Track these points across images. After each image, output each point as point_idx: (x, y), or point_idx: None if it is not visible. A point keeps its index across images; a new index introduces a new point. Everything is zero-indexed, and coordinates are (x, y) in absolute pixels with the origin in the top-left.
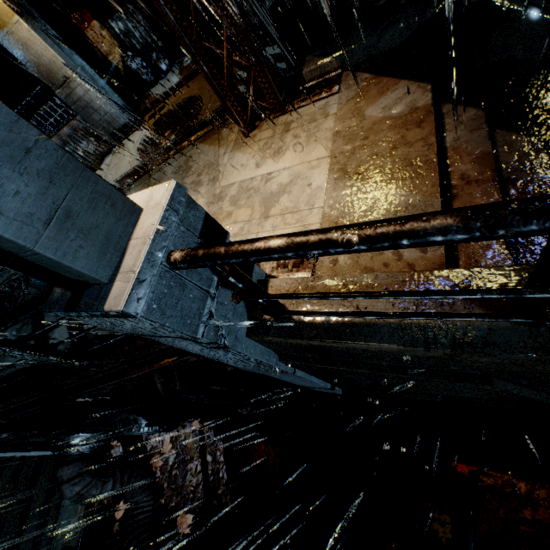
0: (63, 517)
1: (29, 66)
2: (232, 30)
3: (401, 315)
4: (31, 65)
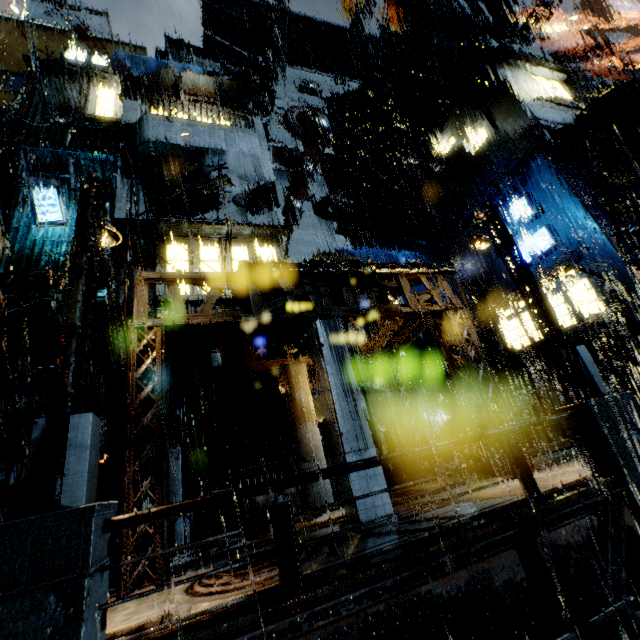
0: None
1: (300, 443)
2: None
3: None
4: (302, 443)
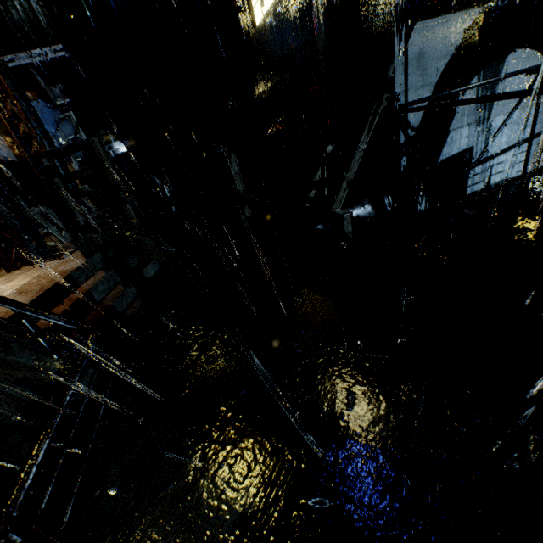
0: None
1: None
2: (2, 222)
3: None
4: None
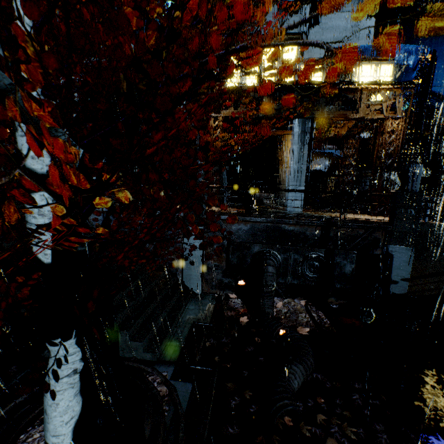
0: (189, 312)
1: (280, 176)
2: None
3: None
4: (281, 177)
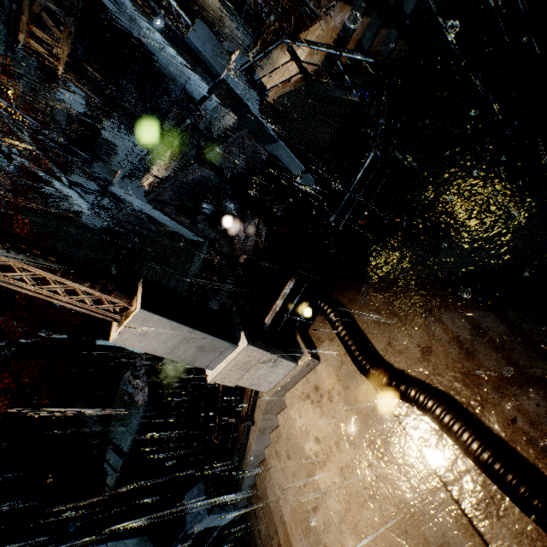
0: (193, 264)
1: (205, 12)
2: None
3: (282, 82)
4: (206, 11)
